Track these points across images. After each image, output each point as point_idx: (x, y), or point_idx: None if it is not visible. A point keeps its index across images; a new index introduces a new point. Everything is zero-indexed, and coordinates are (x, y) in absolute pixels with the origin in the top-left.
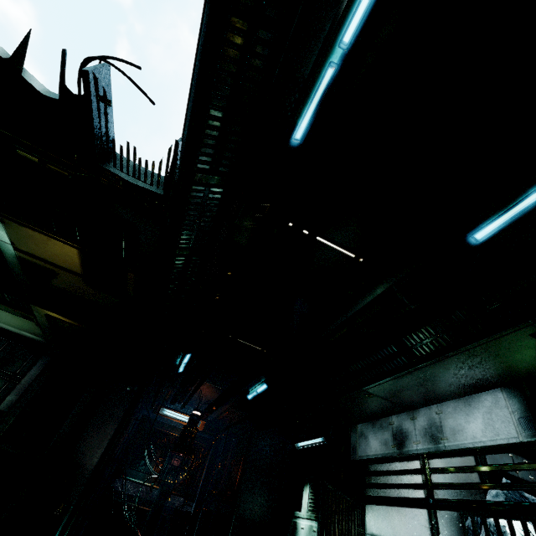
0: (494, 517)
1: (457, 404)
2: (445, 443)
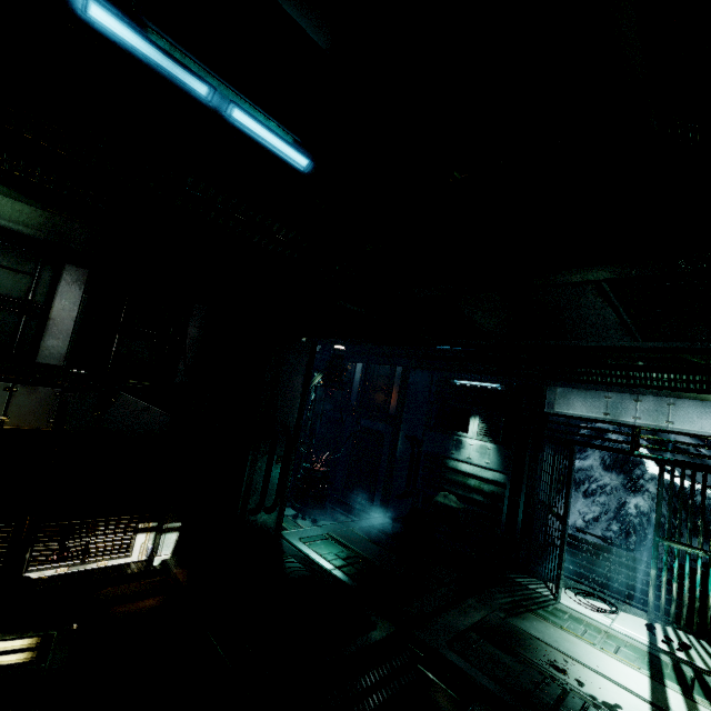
0: (693, 470)
1: (694, 404)
2: (668, 426)
